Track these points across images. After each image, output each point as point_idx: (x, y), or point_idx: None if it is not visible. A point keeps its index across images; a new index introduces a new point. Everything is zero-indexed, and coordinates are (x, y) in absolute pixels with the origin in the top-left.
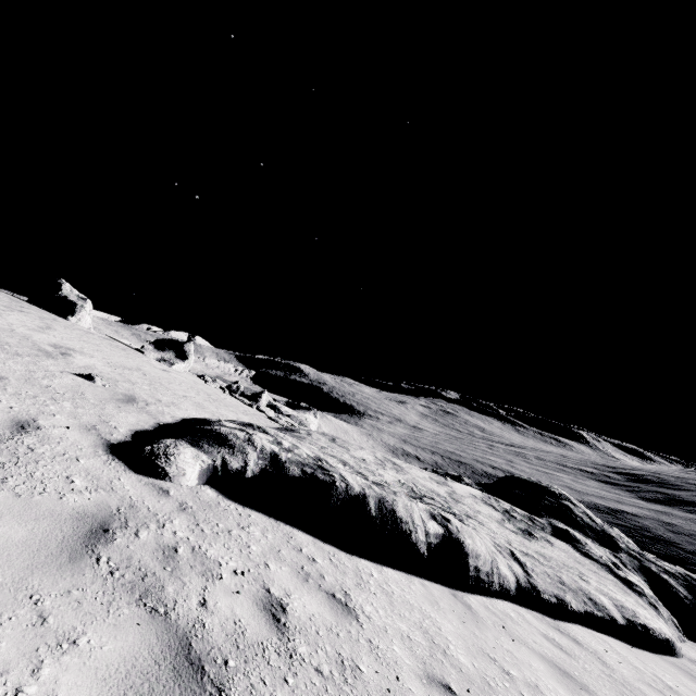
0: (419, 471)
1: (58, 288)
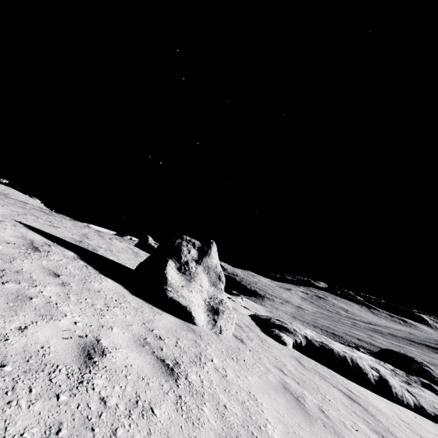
0: (337, 343)
1: (147, 240)
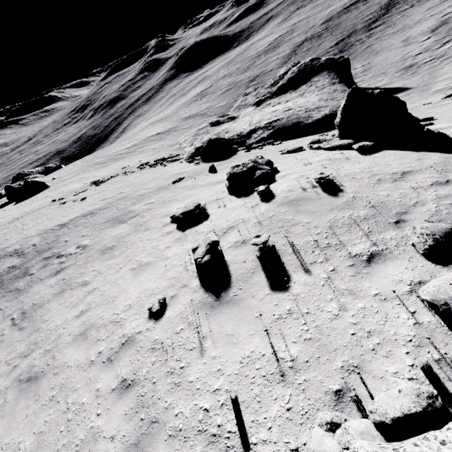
0: None
1: None
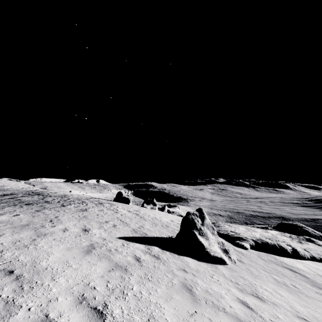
0: (257, 229)
1: (122, 194)
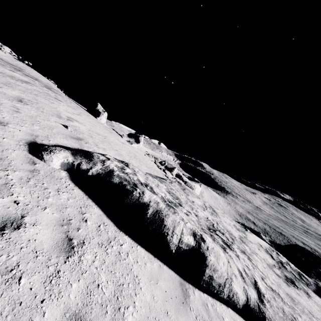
0: (228, 219)
1: (96, 106)
